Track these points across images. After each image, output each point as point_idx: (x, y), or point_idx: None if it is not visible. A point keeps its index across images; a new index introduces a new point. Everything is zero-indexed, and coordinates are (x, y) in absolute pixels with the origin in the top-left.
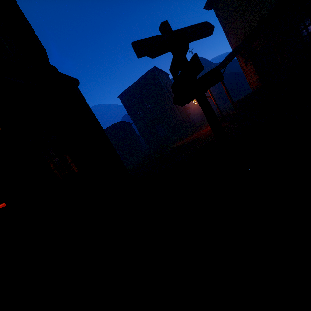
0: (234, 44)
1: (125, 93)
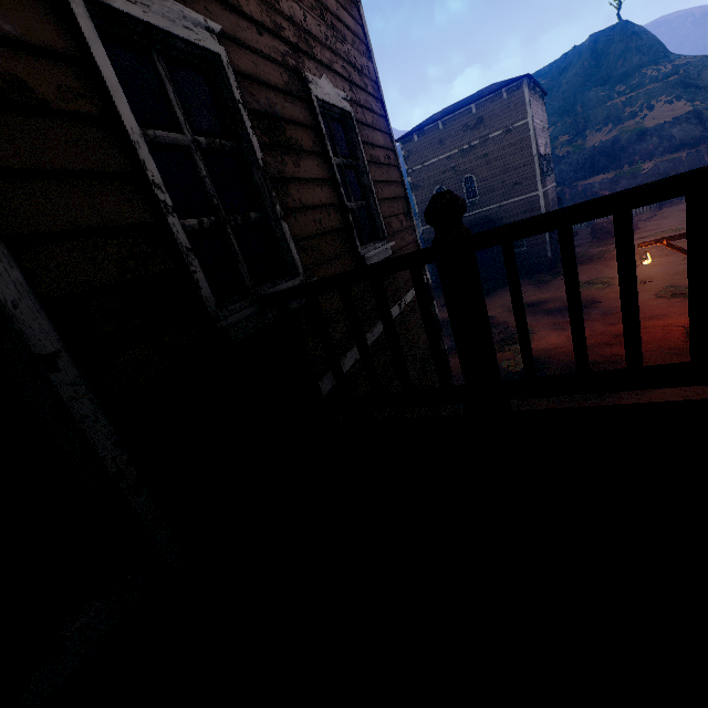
0: None
1: (420, 134)
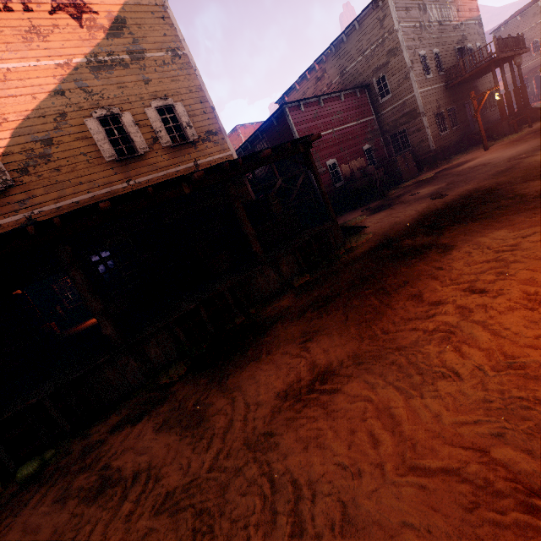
0: None
1: (505, 26)
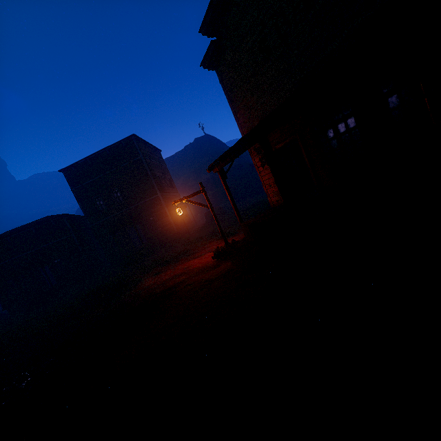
0: (246, 130)
1: (76, 166)
